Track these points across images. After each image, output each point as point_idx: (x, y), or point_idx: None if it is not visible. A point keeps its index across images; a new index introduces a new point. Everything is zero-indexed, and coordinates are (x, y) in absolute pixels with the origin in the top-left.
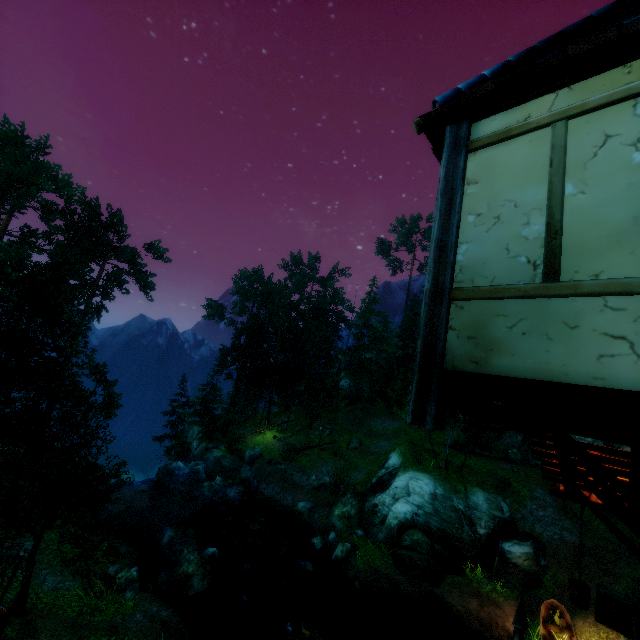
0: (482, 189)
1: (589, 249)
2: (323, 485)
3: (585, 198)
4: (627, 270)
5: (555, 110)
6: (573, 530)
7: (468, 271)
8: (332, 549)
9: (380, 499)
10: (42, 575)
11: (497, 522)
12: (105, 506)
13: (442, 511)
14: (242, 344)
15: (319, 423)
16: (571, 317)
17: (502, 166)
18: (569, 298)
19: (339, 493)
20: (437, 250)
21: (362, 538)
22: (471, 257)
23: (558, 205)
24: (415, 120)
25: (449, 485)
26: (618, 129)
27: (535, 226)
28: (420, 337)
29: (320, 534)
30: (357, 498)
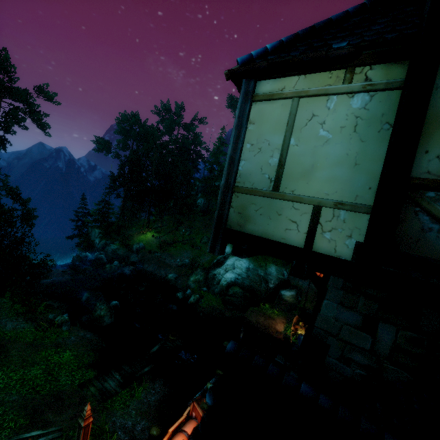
0: (256, 129)
1: (293, 177)
2: (184, 264)
3: (297, 149)
4: (304, 191)
5: (295, 89)
6: None
7: (243, 177)
8: (188, 298)
9: (218, 271)
10: (3, 322)
11: (280, 281)
12: (38, 281)
13: (251, 276)
14: (126, 173)
15: (183, 227)
16: (280, 210)
17: (267, 117)
18: (281, 200)
19: (194, 268)
20: (229, 162)
21: (206, 292)
22: (245, 169)
23: (286, 150)
24: (225, 72)
25: (257, 263)
26: (318, 112)
27: (275, 159)
28: (217, 210)
29: (182, 291)
30: (204, 271)
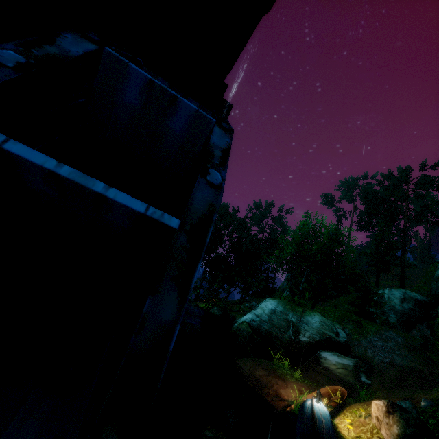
0: None
1: None
2: None
3: None
4: None
5: None
6: (408, 357)
7: None
8: None
9: (241, 318)
10: None
11: (325, 339)
12: None
13: (275, 320)
14: None
15: (248, 303)
16: None
17: None
18: None
19: None
20: None
21: None
22: None
23: None
24: None
25: (289, 306)
26: None
27: None
28: None
29: None
30: (222, 312)
